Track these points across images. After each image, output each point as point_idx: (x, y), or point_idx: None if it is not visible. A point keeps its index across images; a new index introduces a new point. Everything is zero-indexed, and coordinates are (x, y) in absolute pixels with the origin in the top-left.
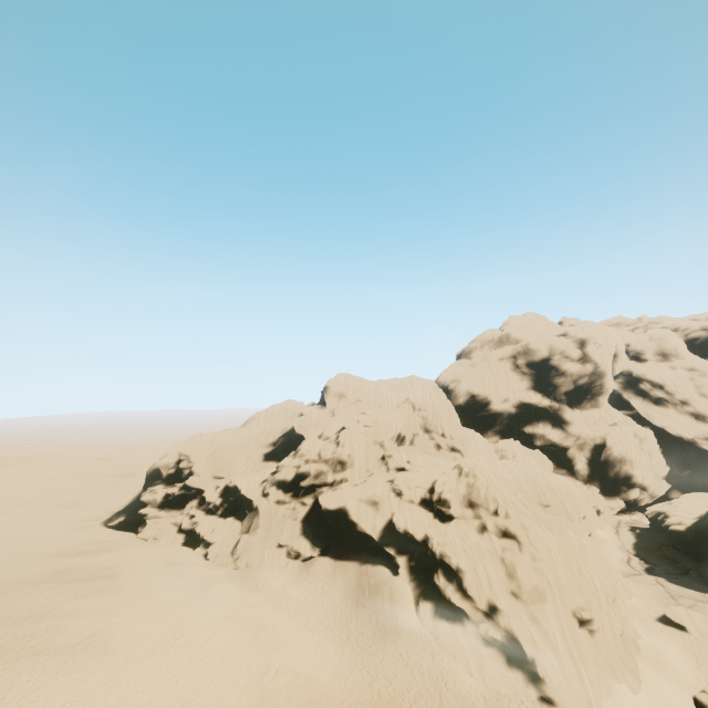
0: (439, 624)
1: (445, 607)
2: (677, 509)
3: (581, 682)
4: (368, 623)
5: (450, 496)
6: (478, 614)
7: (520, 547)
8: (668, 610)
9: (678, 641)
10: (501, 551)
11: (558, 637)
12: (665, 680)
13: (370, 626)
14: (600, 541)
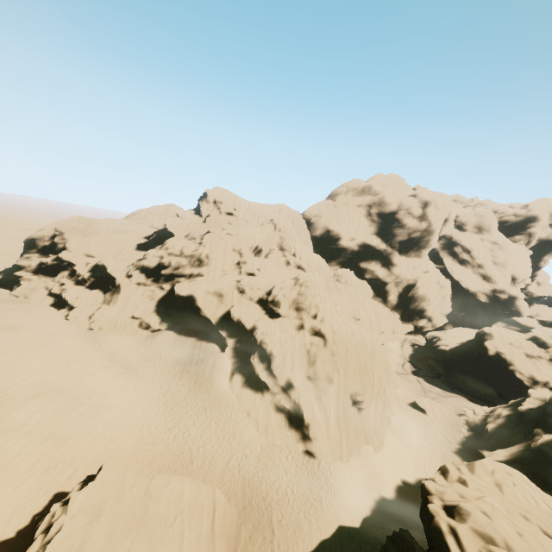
0: (244, 391)
1: (253, 380)
2: (448, 336)
3: (340, 443)
4: (188, 384)
5: (282, 299)
6: (277, 388)
7: (325, 344)
8: (419, 399)
9: (418, 419)
10: (309, 345)
11: (332, 412)
12: (400, 444)
13: (188, 386)
14: (388, 349)
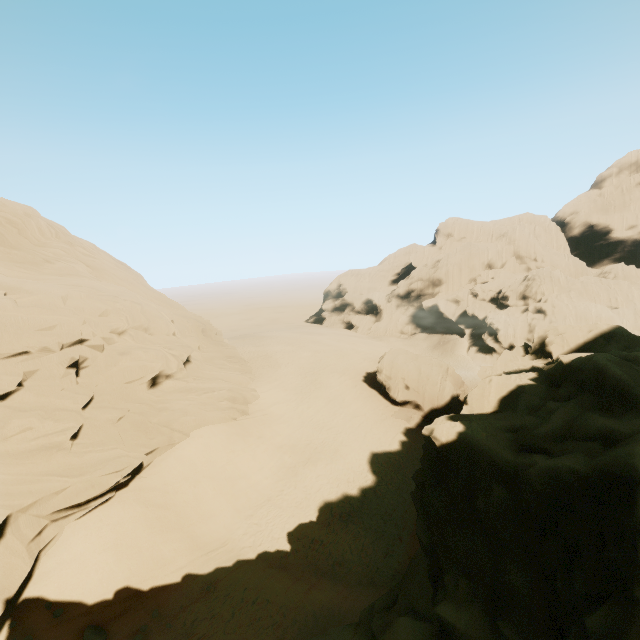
0: (477, 354)
1: (484, 348)
2: None
3: None
4: (437, 354)
5: (510, 293)
6: (501, 349)
7: (545, 317)
8: None
9: None
10: (531, 320)
11: None
12: None
13: (437, 355)
14: None
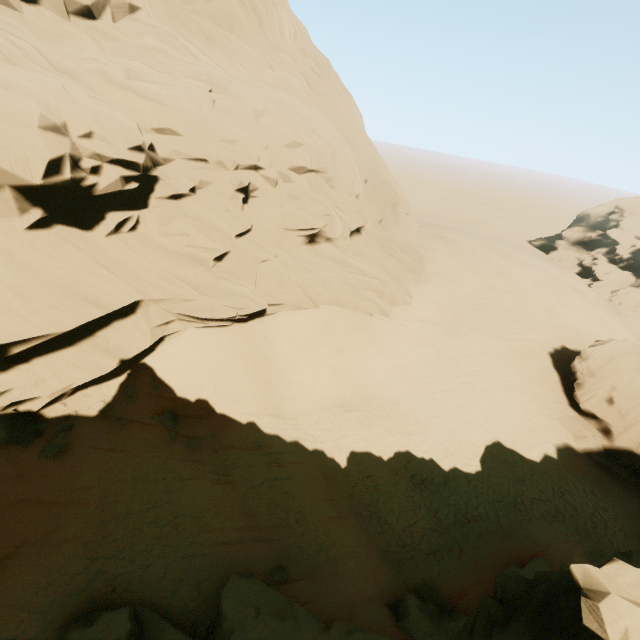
0: None
1: None
2: None
3: None
4: None
5: None
6: None
7: None
8: None
9: None
10: None
11: None
12: None
13: None
14: None
